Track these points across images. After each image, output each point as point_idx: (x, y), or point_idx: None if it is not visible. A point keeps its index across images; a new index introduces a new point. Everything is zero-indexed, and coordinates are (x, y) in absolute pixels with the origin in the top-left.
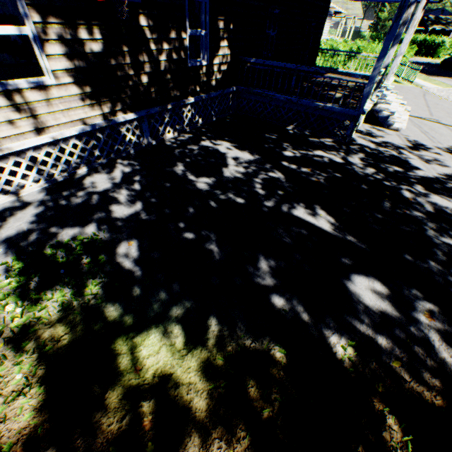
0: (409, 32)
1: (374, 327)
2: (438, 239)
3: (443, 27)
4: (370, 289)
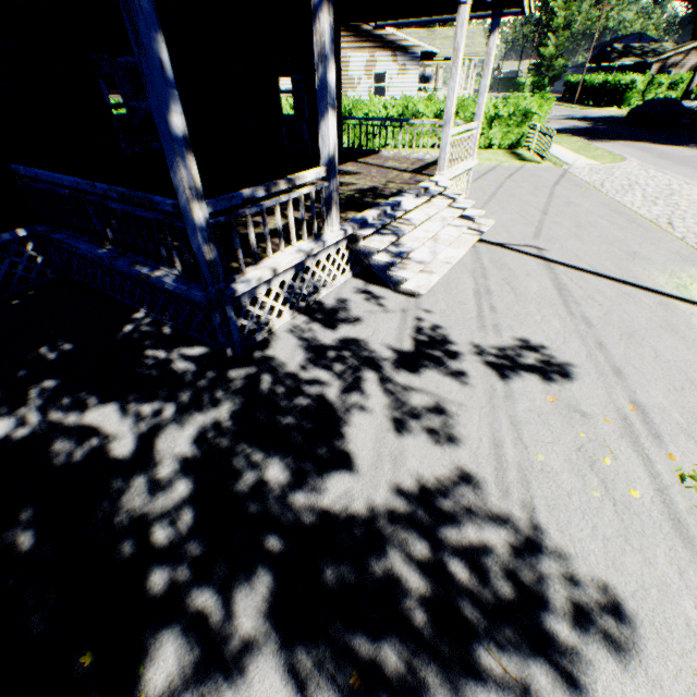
0: (454, 74)
1: None
2: None
3: (637, 60)
4: None
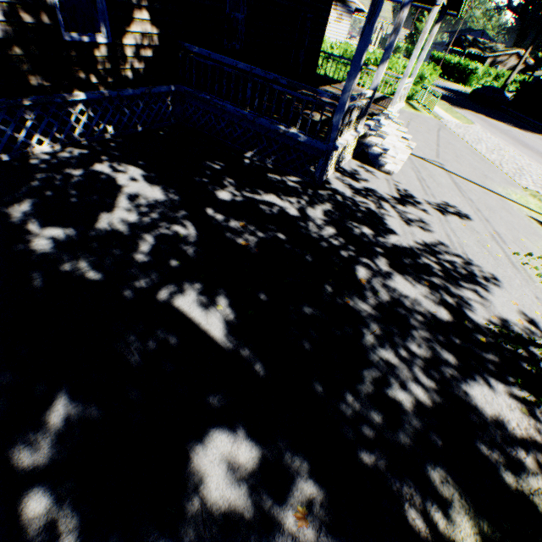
0: (419, 47)
1: None
2: (376, 353)
3: (479, 52)
4: (229, 460)
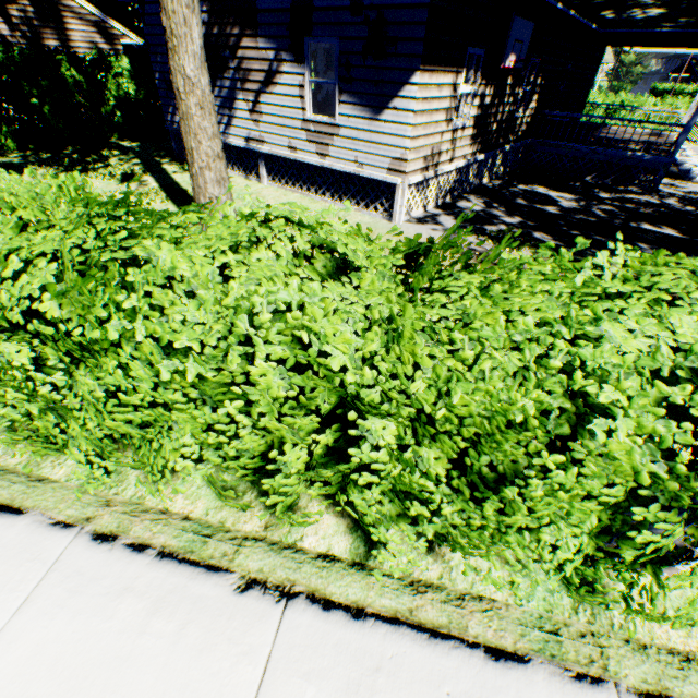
0: None
1: None
2: None
3: None
4: None
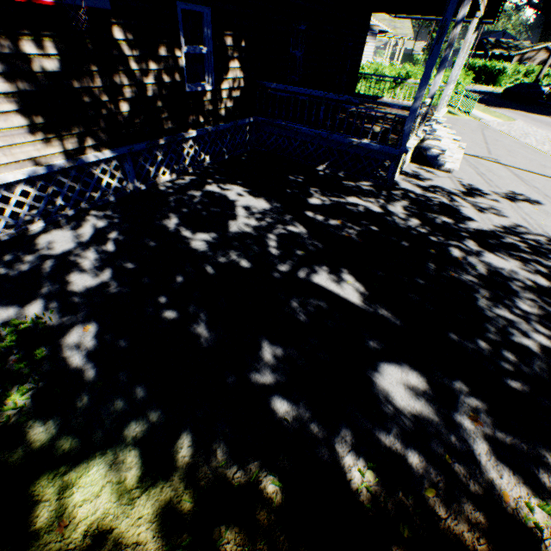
0: (461, 56)
1: (405, 438)
2: (492, 311)
3: (504, 52)
4: (403, 383)
